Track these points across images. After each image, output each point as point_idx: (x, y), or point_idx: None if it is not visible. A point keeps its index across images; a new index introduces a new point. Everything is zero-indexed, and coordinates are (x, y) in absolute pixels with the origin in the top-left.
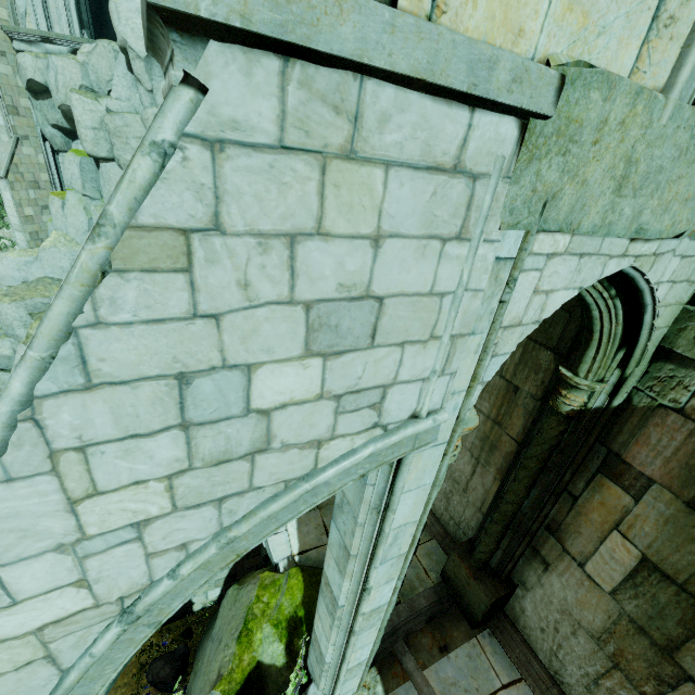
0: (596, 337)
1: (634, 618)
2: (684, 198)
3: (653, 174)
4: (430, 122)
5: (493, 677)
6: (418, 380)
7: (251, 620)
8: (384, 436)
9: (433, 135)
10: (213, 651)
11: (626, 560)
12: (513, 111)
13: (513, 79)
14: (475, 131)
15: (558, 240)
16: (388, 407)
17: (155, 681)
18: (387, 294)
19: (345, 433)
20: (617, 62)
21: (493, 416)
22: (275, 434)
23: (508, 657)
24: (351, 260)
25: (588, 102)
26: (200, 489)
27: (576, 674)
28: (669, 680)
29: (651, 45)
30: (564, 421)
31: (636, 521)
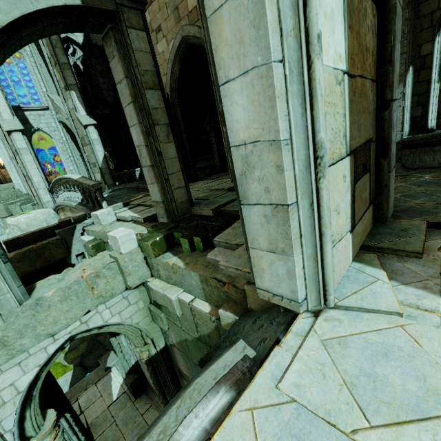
0: (124, 333)
1: None
2: (64, 312)
3: (24, 328)
4: None
5: None
6: None
7: None
8: None
9: None
10: None
11: None
12: None
13: None
14: None
15: None
16: None
17: None
18: None
19: None
20: None
21: None
22: None
23: None
24: None
25: None
26: None
27: None
28: None
29: None
30: (149, 365)
31: None
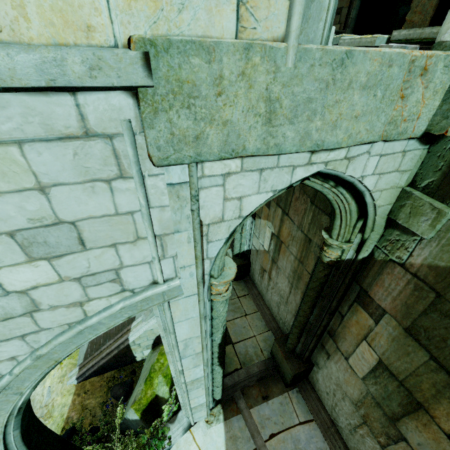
0: (338, 212)
1: (374, 396)
2: (353, 115)
3: (302, 104)
4: (37, 109)
5: (294, 417)
6: (143, 263)
7: (153, 372)
8: (132, 296)
9: (47, 117)
10: (137, 385)
11: (370, 360)
12: (112, 88)
13: (90, 68)
14: (87, 108)
15: (228, 164)
16: (127, 280)
17: (115, 396)
18: (76, 219)
19: (100, 296)
20: (215, 27)
21: (298, 257)
22: (40, 302)
23: (307, 406)
24: (28, 204)
25: (191, 66)
26: (2, 332)
27: (344, 422)
28: (393, 437)
29: (249, 5)
30: (327, 267)
31: (376, 337)
